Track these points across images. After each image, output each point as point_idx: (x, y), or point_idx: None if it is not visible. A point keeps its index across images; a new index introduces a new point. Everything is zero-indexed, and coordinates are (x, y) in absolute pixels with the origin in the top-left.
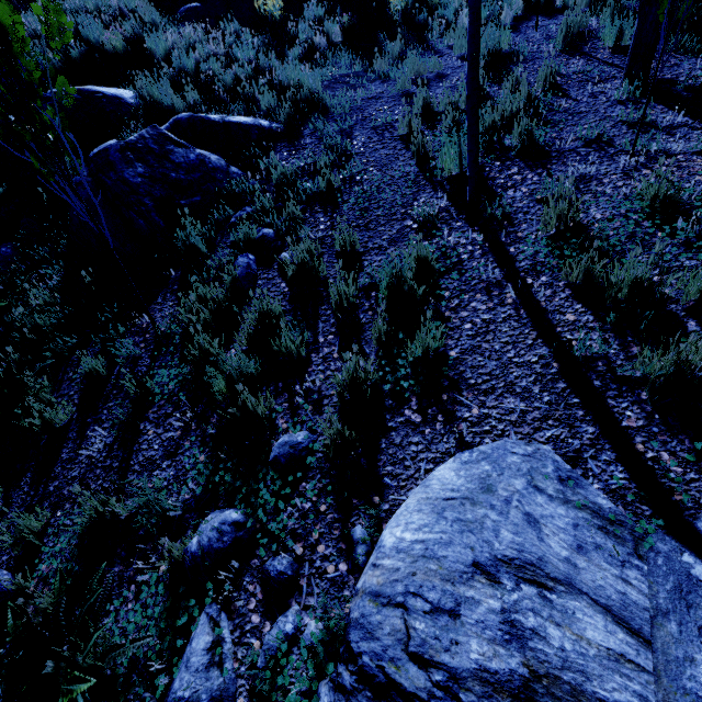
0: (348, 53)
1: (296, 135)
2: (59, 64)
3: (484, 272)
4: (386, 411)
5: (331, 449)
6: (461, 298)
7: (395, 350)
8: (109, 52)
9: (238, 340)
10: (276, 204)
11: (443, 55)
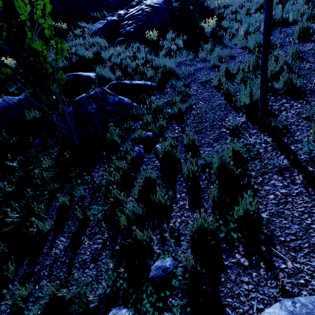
0: (186, 51)
1: (163, 87)
2: (68, 65)
3: (277, 161)
4: (222, 252)
5: (188, 277)
6: (263, 177)
7: (224, 209)
8: (87, 59)
9: (133, 192)
10: (154, 120)
11: (232, 48)
